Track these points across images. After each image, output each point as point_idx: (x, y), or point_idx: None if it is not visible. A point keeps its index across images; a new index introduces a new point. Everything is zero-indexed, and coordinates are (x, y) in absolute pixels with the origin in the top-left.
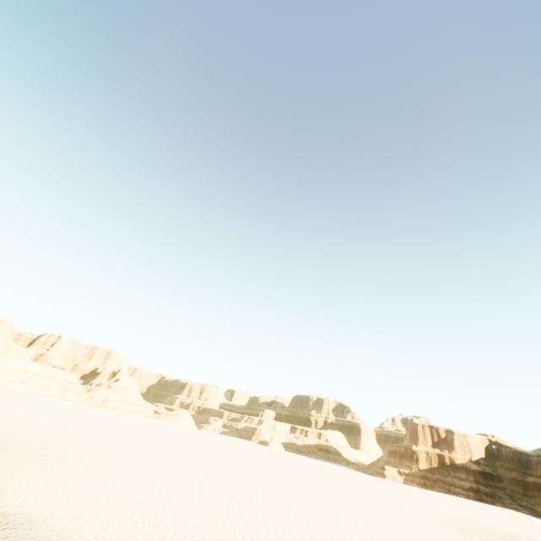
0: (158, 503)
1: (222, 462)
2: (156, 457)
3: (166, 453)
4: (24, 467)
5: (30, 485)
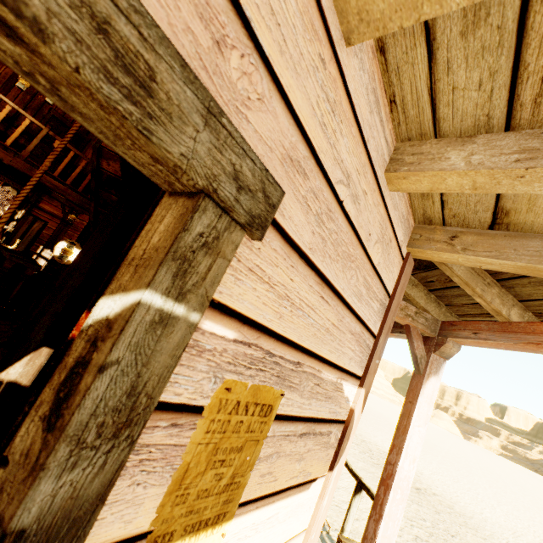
0: (509, 509)
1: (539, 495)
2: (453, 454)
3: (458, 454)
4: (362, 421)
5: (380, 437)
